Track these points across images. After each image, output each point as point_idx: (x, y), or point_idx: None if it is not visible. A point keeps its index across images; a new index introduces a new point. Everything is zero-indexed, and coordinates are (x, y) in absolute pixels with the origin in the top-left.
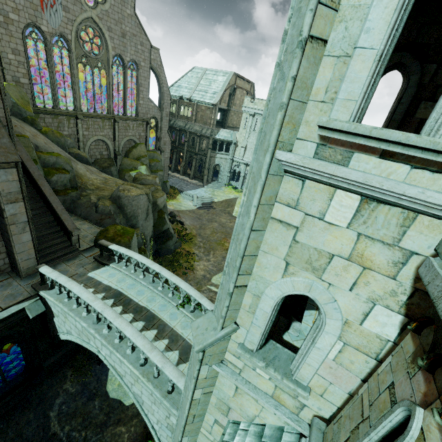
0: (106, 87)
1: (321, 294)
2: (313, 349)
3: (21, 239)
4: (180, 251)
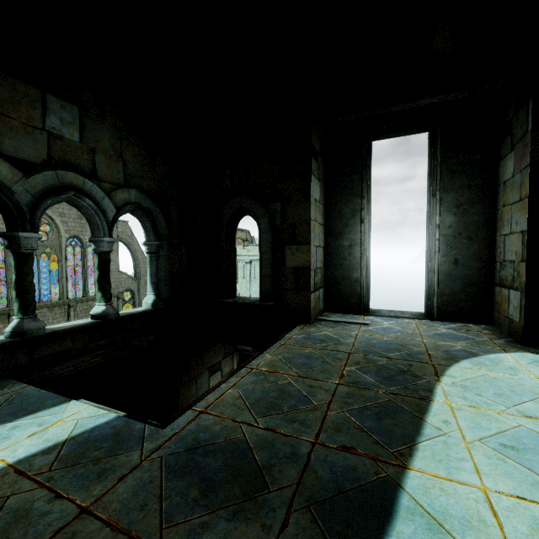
0: (58, 271)
1: None
2: None
3: None
4: None
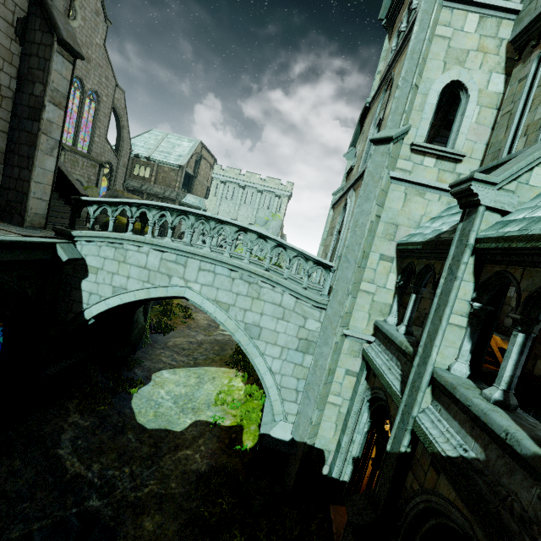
0: None
1: (466, 76)
2: (463, 119)
3: (44, 162)
4: (169, 302)
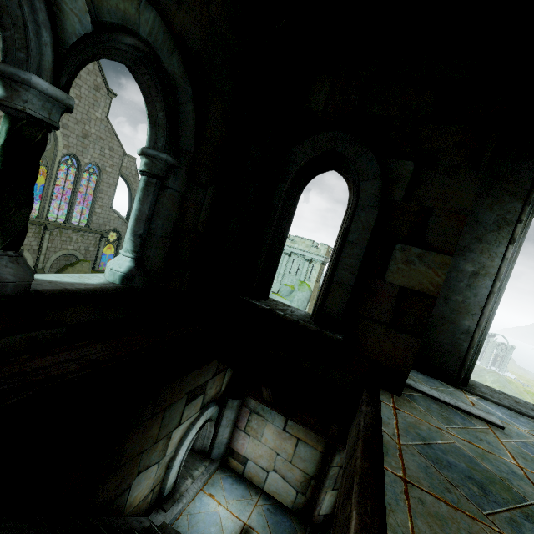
0: (44, 186)
1: None
2: None
3: None
4: None
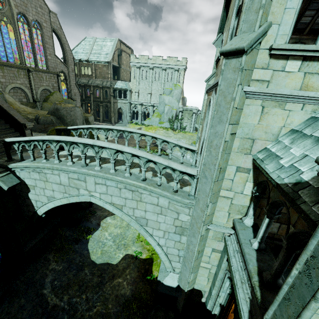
0: (15, 40)
1: None
2: None
3: None
4: None
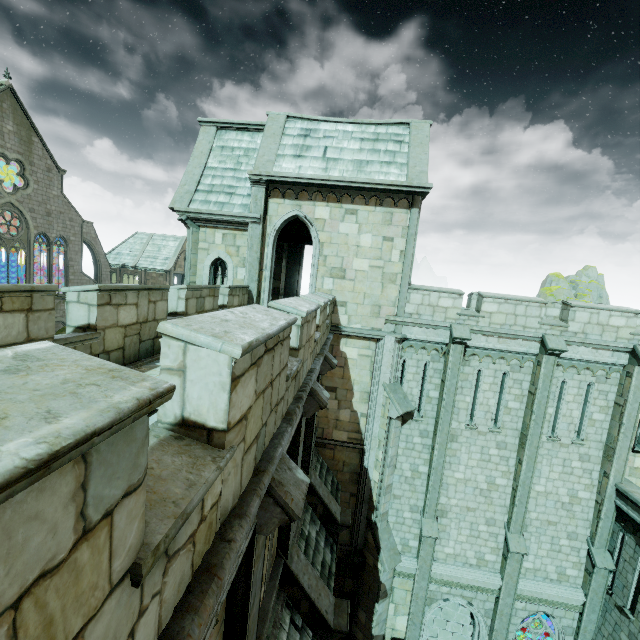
0: (25, 266)
1: None
2: None
3: None
4: None
